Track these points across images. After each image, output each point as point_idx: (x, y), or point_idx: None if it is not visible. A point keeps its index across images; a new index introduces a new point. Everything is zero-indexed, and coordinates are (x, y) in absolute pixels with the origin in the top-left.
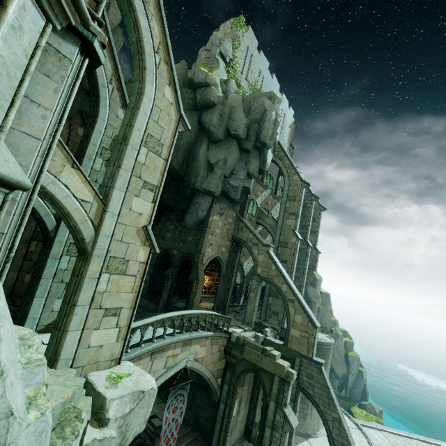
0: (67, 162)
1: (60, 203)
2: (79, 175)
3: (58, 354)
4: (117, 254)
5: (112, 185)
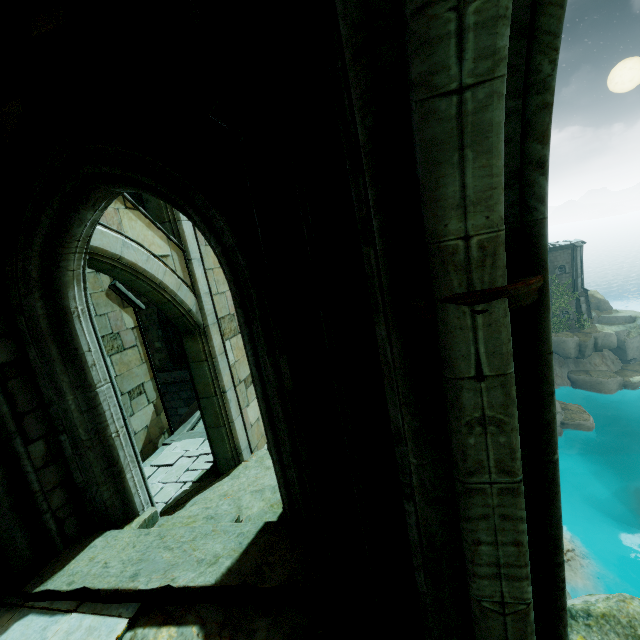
0: (116, 201)
1: (147, 272)
2: (139, 218)
3: (237, 448)
4: (223, 313)
5: (175, 216)
